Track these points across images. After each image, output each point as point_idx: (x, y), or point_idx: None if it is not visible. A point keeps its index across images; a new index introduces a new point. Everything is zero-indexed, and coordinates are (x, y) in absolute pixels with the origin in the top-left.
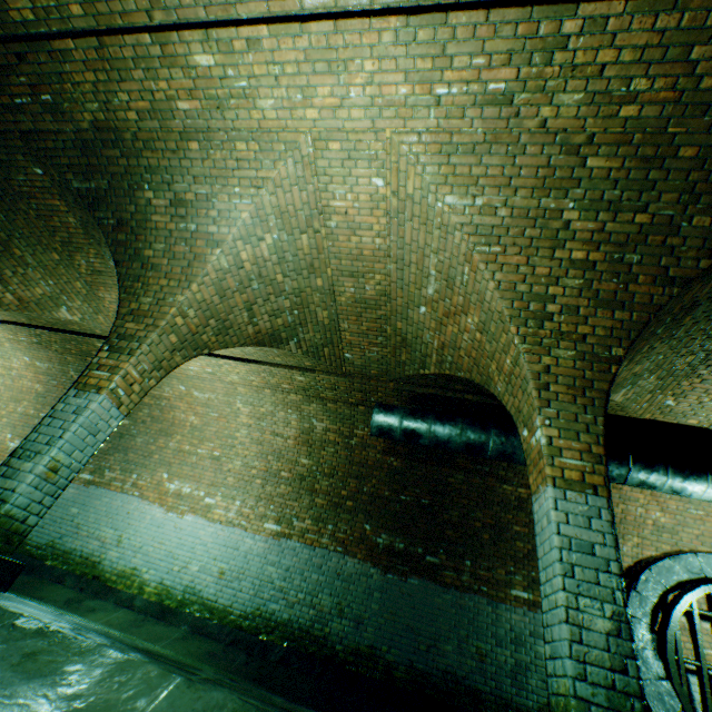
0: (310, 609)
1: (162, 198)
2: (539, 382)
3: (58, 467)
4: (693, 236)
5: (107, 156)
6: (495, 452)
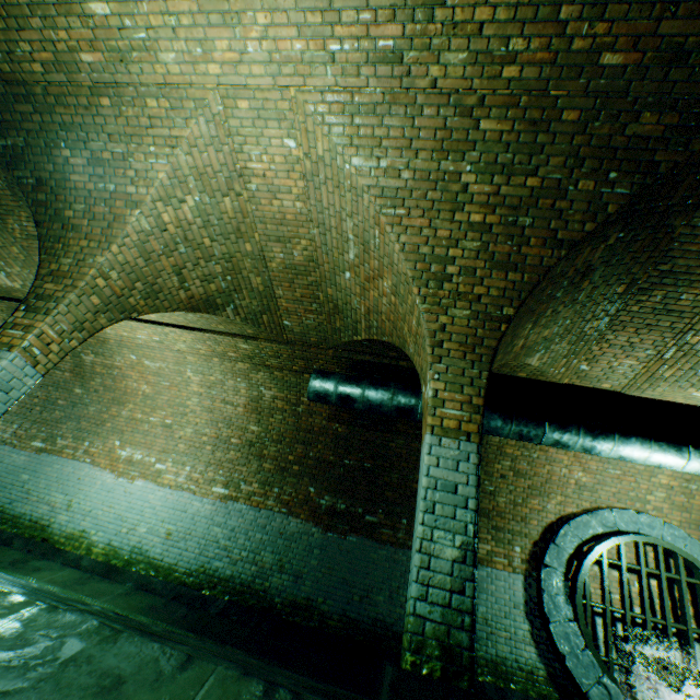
0: (253, 565)
1: (80, 157)
2: (434, 339)
3: None
4: (579, 200)
5: (20, 111)
6: None
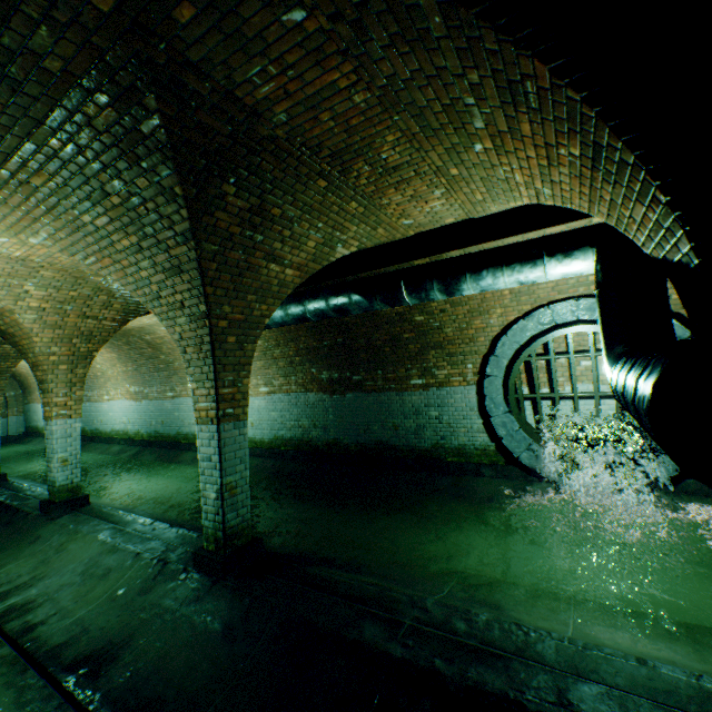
0: (299, 429)
1: None
2: (182, 348)
3: (66, 459)
4: (155, 196)
5: None
6: (316, 317)
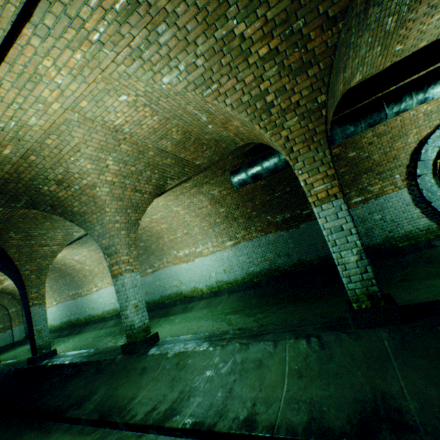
0: (266, 262)
1: (52, 186)
2: (286, 150)
3: (137, 305)
4: None
5: (12, 188)
6: None
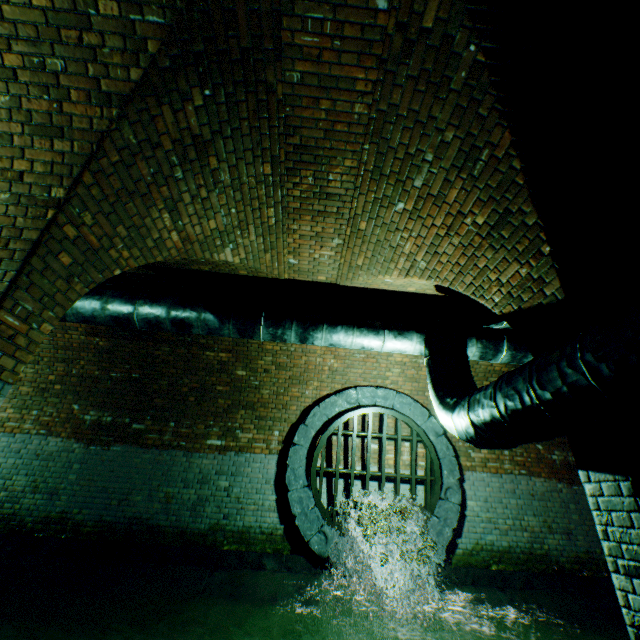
0: (2, 492)
1: None
2: None
3: None
4: (111, 32)
5: None
6: (143, 323)
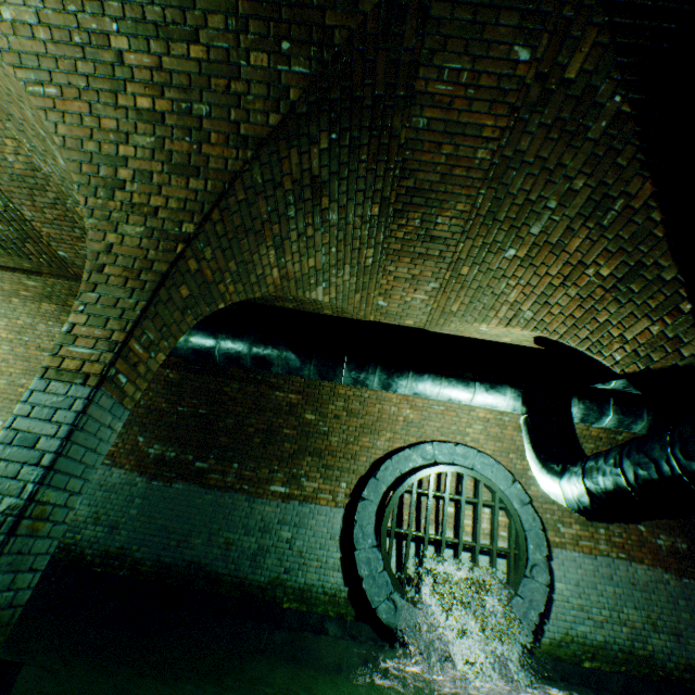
0: None
1: None
2: (96, 263)
3: None
4: (257, 81)
5: None
6: (223, 357)
